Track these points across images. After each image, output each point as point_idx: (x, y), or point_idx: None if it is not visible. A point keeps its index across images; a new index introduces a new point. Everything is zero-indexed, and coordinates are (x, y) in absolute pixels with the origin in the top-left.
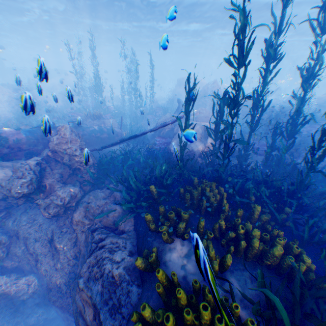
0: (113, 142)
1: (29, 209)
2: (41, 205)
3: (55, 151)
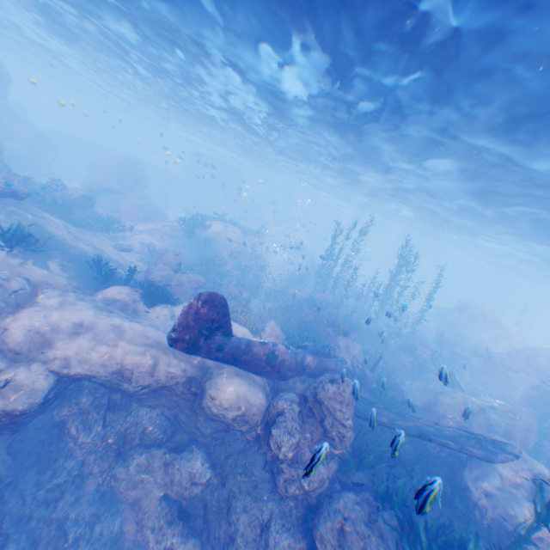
0: (385, 420)
1: (248, 449)
2: (284, 472)
3: (320, 401)
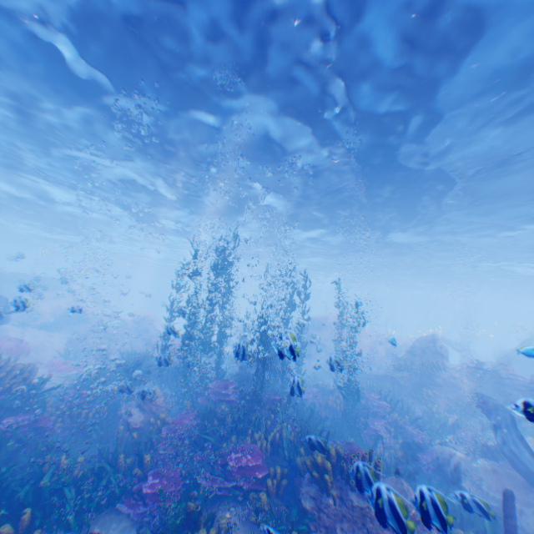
0: None
1: None
2: None
3: None
